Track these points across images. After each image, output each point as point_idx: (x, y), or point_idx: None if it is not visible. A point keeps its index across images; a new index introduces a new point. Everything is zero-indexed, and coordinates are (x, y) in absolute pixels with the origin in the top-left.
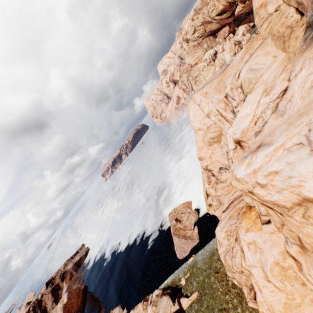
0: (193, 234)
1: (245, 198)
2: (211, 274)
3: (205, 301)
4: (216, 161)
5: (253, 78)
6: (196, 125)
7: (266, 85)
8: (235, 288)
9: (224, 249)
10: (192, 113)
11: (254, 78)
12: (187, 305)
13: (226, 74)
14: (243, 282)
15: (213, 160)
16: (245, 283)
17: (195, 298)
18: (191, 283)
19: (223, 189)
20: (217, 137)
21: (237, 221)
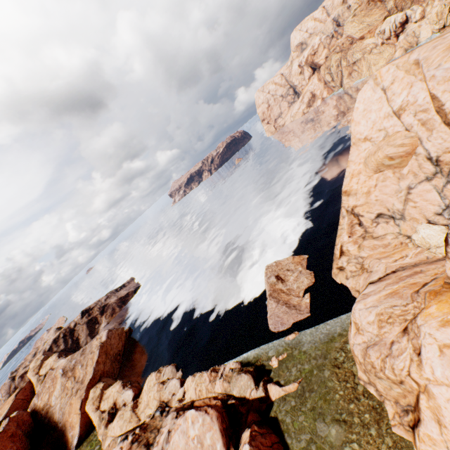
0: (301, 303)
1: None
2: (326, 366)
3: (309, 399)
4: (377, 201)
5: None
6: (361, 131)
7: None
8: (369, 398)
9: (366, 339)
10: (362, 107)
11: None
12: (277, 396)
13: None
14: (392, 396)
15: (371, 199)
16: (395, 399)
17: (292, 391)
18: (289, 369)
19: (373, 249)
20: (402, 157)
21: (410, 303)
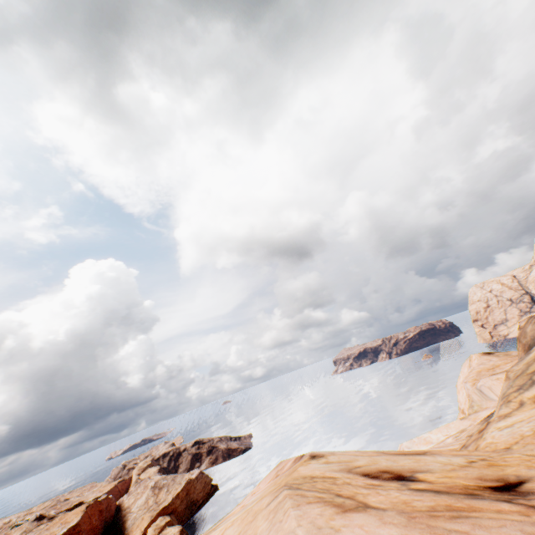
0: None
1: None
2: None
3: None
4: None
5: (477, 402)
6: (460, 401)
7: (469, 425)
8: None
9: None
10: (461, 378)
11: (477, 404)
12: None
13: (508, 362)
14: None
15: None
16: None
17: None
18: None
19: None
20: None
21: None
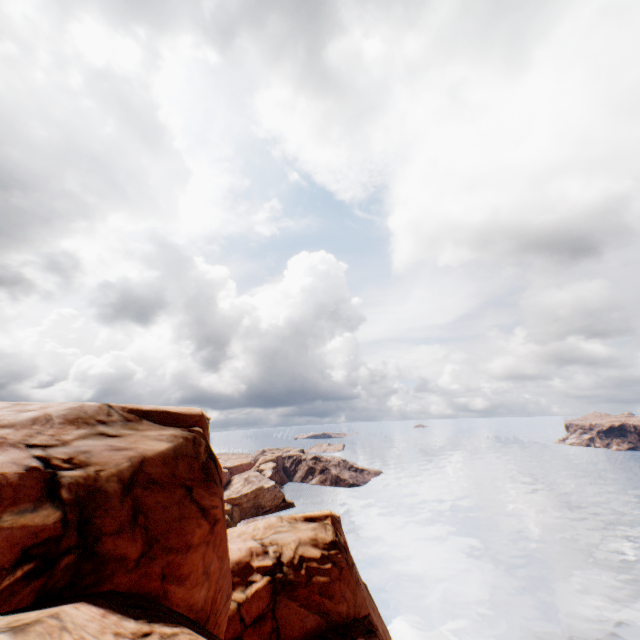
0: None
1: None
2: None
3: None
4: None
5: None
6: None
7: None
8: None
9: None
10: None
11: None
12: None
13: None
14: None
15: None
16: None
17: None
18: None
19: None
20: None
21: None
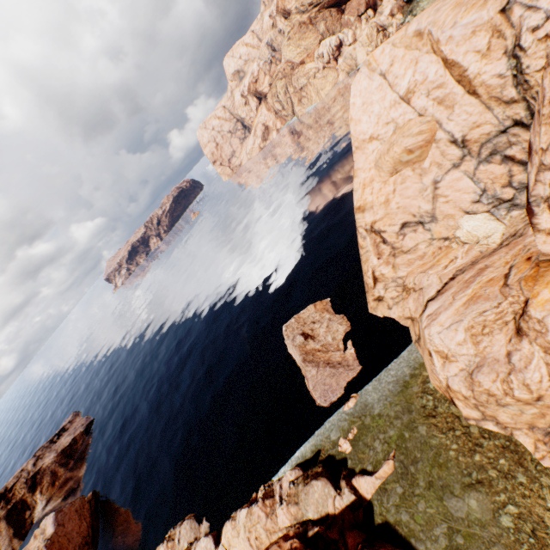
0: (346, 356)
1: (547, 241)
2: (417, 422)
3: (419, 474)
4: (400, 209)
5: None
6: (365, 129)
7: None
8: (493, 438)
9: (464, 365)
10: (360, 101)
11: None
12: (372, 491)
13: None
14: (524, 422)
15: (392, 208)
16: (529, 424)
17: (390, 473)
18: (370, 447)
19: (410, 265)
20: (422, 148)
21: (503, 301)
